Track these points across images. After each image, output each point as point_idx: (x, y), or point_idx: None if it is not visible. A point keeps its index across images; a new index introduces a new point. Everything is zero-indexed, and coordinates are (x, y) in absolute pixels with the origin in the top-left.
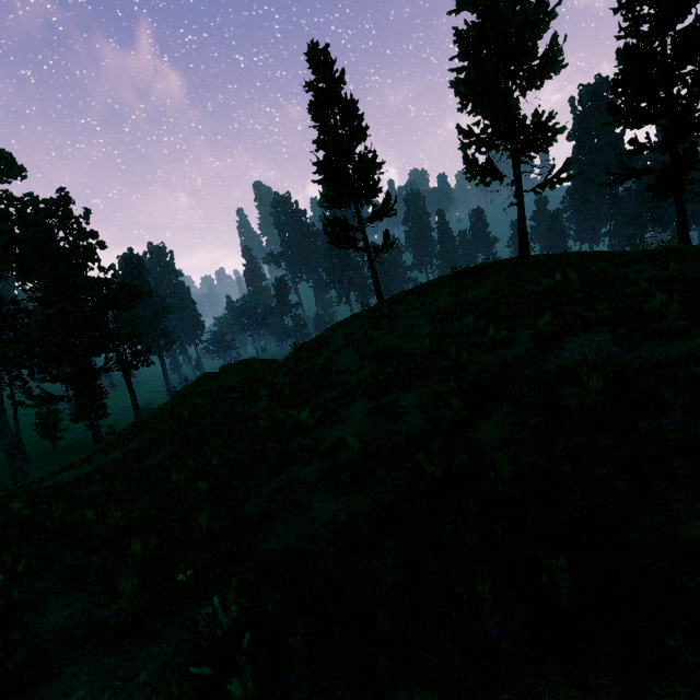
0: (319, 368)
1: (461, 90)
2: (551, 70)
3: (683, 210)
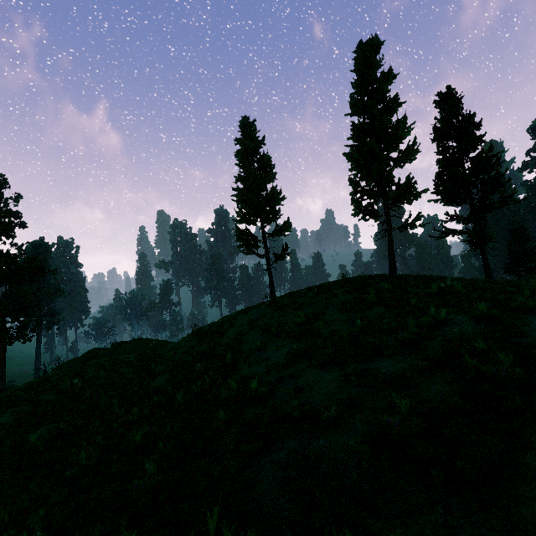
0: (225, 347)
1: (356, 156)
2: (410, 158)
3: (486, 259)
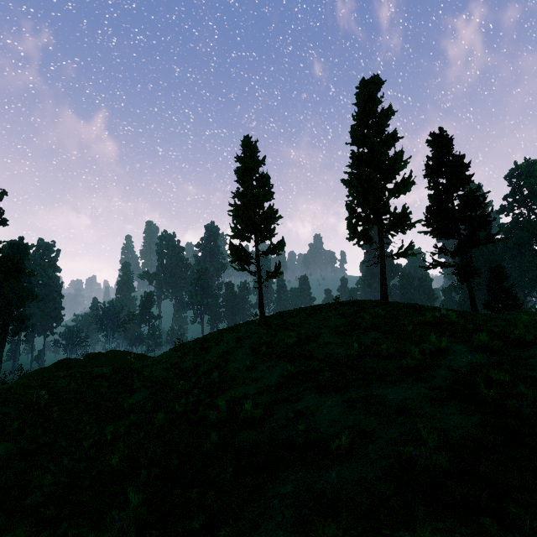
0: (210, 364)
1: (354, 183)
2: (405, 189)
3: (472, 292)
